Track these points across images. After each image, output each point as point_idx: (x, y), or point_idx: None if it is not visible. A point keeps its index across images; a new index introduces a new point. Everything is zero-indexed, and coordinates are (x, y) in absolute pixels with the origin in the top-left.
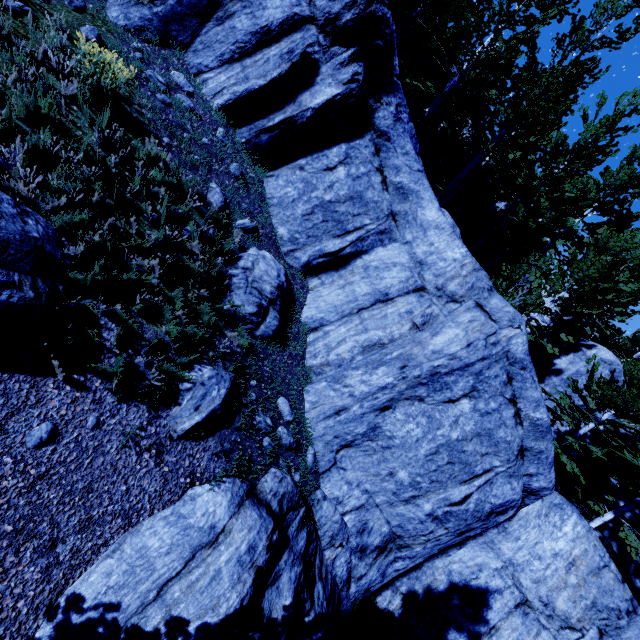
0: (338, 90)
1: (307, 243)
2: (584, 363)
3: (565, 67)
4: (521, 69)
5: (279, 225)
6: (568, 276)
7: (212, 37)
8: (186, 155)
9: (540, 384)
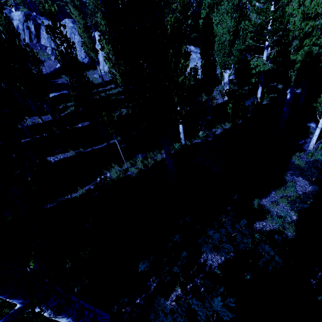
0: (33, 26)
1: (51, 43)
2: None
3: None
4: None
5: (47, 45)
6: None
7: (21, 37)
8: (33, 48)
9: None
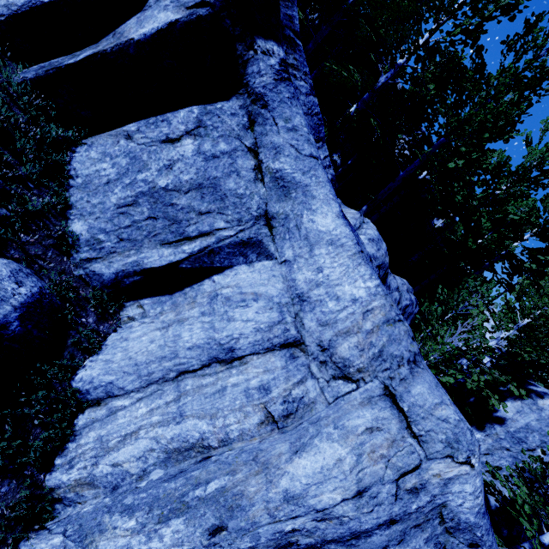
0: (176, 15)
1: (116, 250)
2: (536, 415)
3: (519, 67)
4: (465, 67)
5: (76, 217)
6: (517, 310)
7: None
8: None
9: (480, 432)
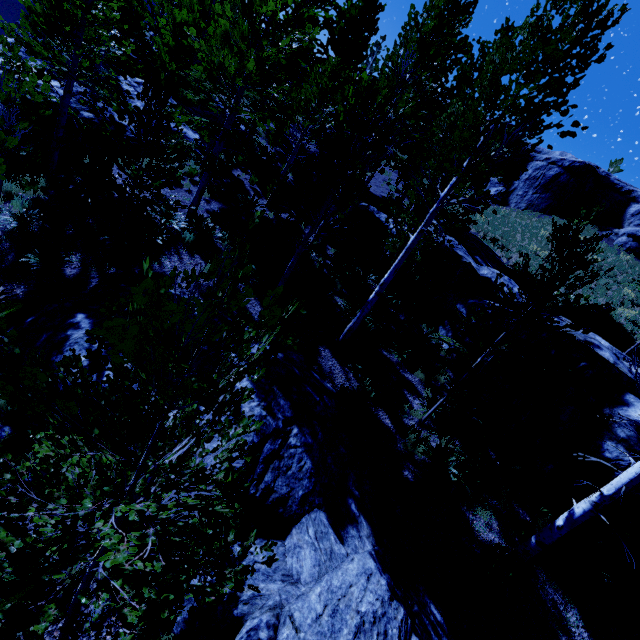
0: None
1: None
2: None
3: None
4: None
5: None
6: None
7: None
8: None
9: None
